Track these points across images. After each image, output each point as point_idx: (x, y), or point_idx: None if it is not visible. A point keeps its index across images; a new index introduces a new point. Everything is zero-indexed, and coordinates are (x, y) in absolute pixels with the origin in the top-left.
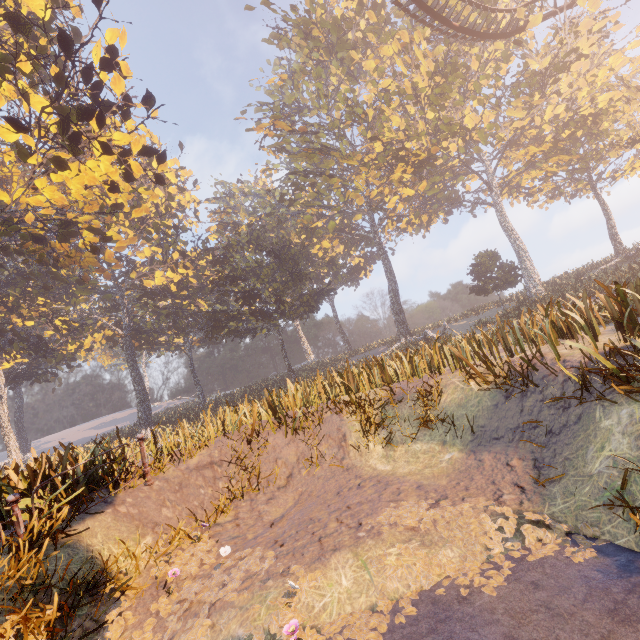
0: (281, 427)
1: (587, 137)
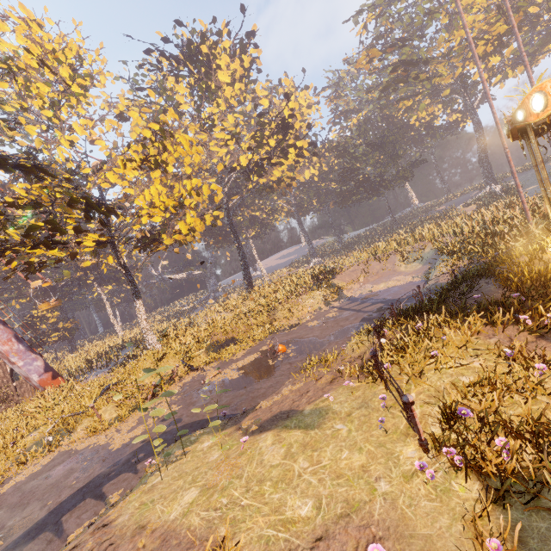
0: (375, 260)
1: None
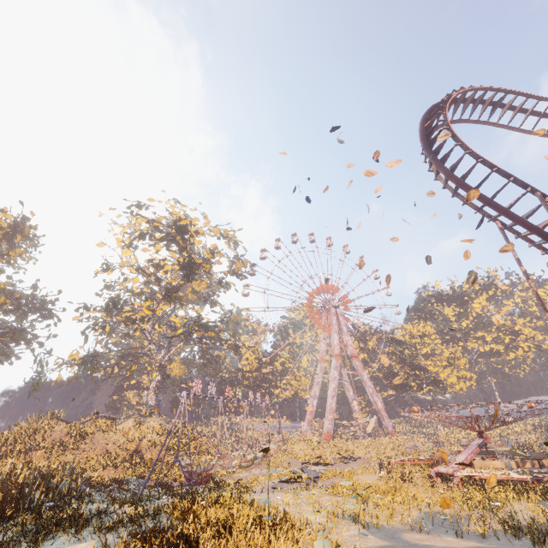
0: None
1: None
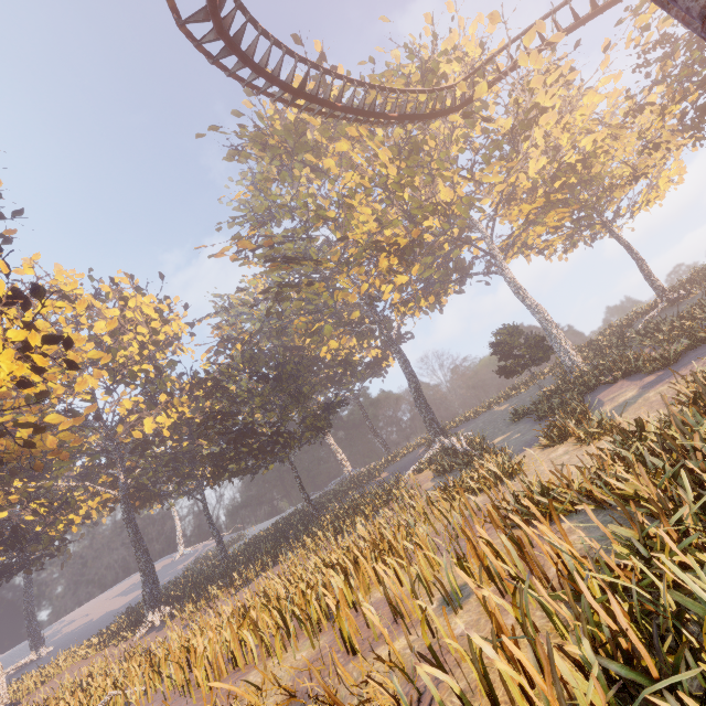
0: None
1: (581, 184)
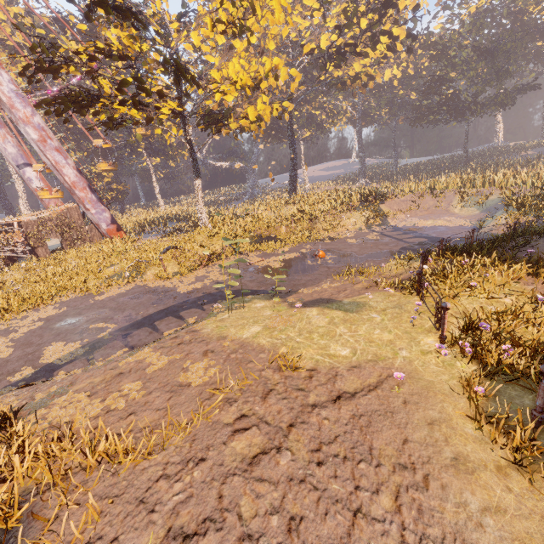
0: (431, 195)
1: None
